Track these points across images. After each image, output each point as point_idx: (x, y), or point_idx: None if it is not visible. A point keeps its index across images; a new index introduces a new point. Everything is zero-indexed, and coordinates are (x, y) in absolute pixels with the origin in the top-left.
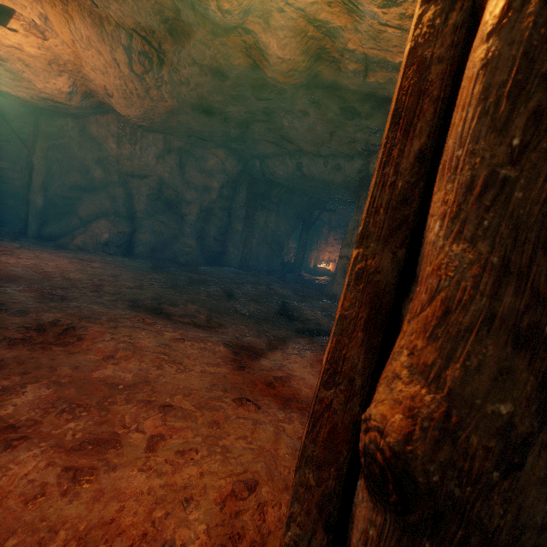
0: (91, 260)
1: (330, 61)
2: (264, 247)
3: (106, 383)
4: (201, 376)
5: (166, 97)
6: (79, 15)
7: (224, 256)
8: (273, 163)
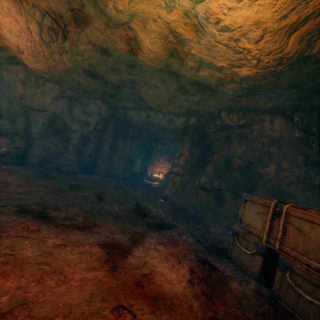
0: None
1: (178, 58)
2: (122, 163)
3: None
4: (80, 286)
5: (65, 61)
6: None
7: (95, 168)
8: (132, 113)
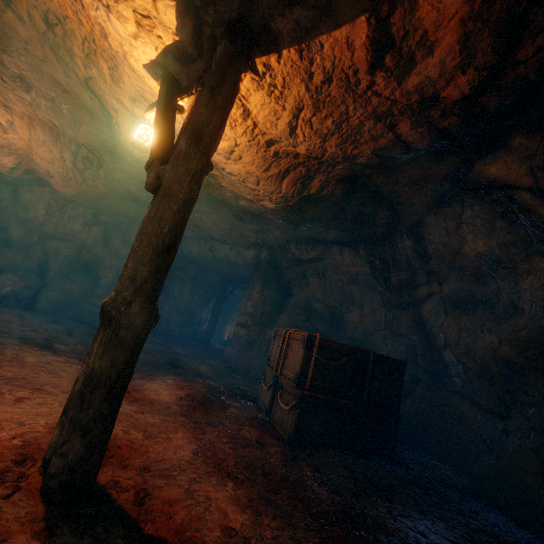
0: None
1: (216, 188)
2: (177, 315)
3: None
4: (71, 381)
5: (100, 186)
6: (41, 128)
7: None
8: (191, 244)
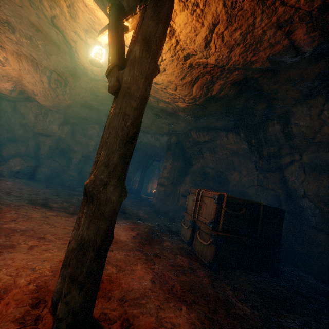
0: (6, 180)
1: None
2: None
3: (10, 229)
4: (63, 229)
5: (67, 99)
6: (25, 60)
7: None
8: None
